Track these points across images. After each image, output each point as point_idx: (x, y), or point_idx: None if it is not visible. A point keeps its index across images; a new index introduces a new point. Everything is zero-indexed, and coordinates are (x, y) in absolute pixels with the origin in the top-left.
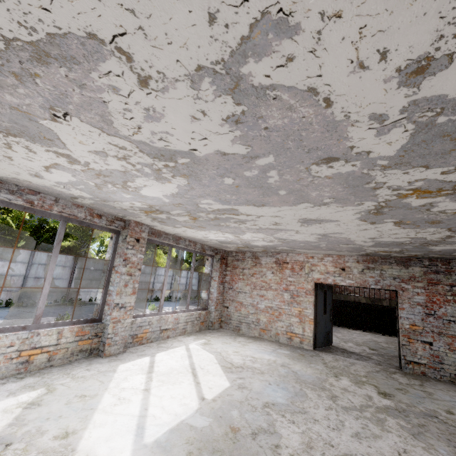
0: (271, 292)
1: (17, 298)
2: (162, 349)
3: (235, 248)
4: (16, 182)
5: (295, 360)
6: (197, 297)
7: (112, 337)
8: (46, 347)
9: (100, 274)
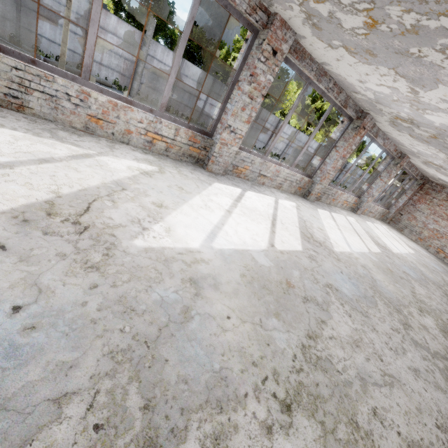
0: (446, 222)
1: (245, 139)
2: (372, 221)
3: (442, 183)
4: (390, 137)
5: (440, 262)
6: (335, 182)
7: (362, 207)
8: (348, 202)
9: (286, 138)
